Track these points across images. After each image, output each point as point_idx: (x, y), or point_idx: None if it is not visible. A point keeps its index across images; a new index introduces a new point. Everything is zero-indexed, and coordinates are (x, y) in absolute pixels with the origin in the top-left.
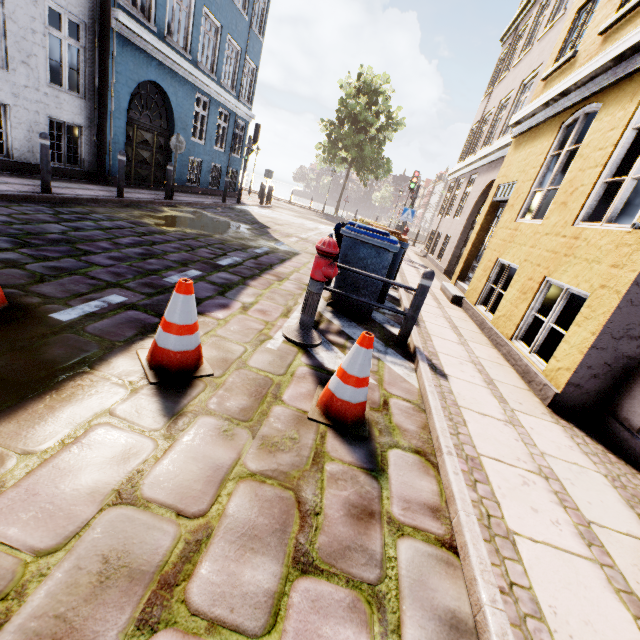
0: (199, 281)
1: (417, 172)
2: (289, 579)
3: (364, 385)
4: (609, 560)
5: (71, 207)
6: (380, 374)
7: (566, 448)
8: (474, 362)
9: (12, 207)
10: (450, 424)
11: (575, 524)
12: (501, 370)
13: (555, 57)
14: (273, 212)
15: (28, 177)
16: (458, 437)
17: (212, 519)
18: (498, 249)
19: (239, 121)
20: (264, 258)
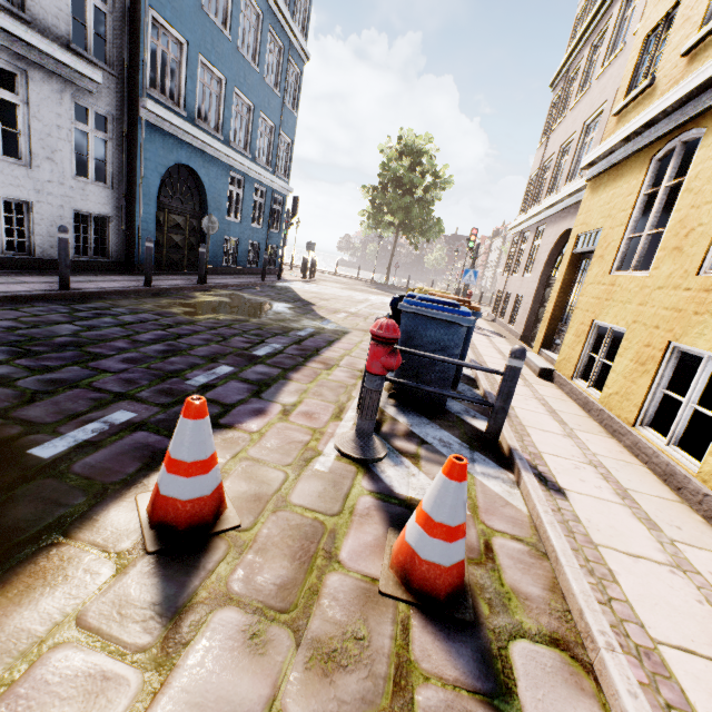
0: (230, 380)
1: (475, 229)
2: None
3: (459, 536)
4: None
5: (91, 302)
6: (471, 496)
7: None
8: (593, 463)
9: (22, 309)
10: (592, 582)
11: None
12: (632, 472)
13: (625, 89)
14: (317, 286)
15: (49, 274)
16: (612, 607)
17: None
18: (592, 309)
19: (276, 196)
20: (309, 341)
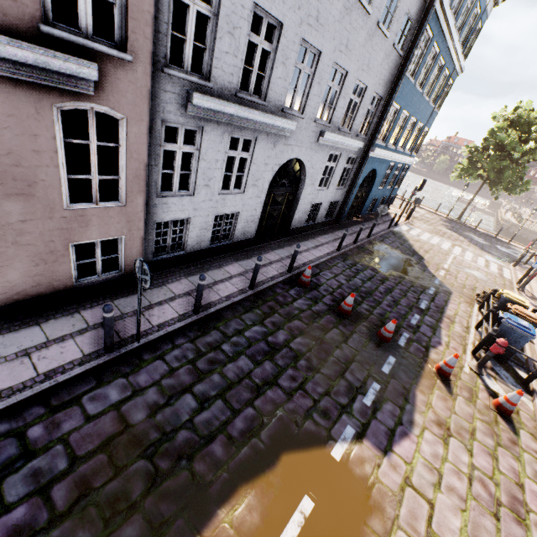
0: (422, 323)
1: None
2: (496, 445)
3: (514, 405)
4: None
5: (347, 259)
6: None
7: None
8: None
9: (337, 265)
10: None
11: None
12: None
13: None
14: (415, 230)
15: (320, 233)
16: None
17: (474, 425)
18: None
19: (405, 166)
20: (436, 300)
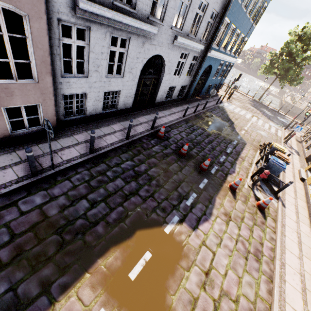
0: (226, 161)
1: None
2: (253, 225)
3: (267, 205)
4: (301, 246)
5: (188, 122)
6: None
7: (307, 232)
8: (295, 205)
9: (182, 126)
10: (281, 217)
11: (298, 240)
12: (303, 210)
13: None
14: (232, 106)
15: (174, 106)
16: (282, 220)
17: (244, 215)
18: None
19: (230, 64)
20: (237, 148)
